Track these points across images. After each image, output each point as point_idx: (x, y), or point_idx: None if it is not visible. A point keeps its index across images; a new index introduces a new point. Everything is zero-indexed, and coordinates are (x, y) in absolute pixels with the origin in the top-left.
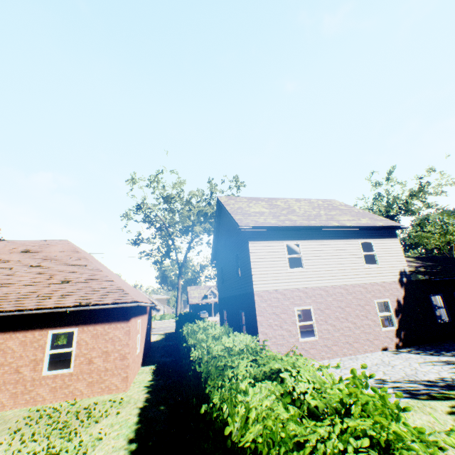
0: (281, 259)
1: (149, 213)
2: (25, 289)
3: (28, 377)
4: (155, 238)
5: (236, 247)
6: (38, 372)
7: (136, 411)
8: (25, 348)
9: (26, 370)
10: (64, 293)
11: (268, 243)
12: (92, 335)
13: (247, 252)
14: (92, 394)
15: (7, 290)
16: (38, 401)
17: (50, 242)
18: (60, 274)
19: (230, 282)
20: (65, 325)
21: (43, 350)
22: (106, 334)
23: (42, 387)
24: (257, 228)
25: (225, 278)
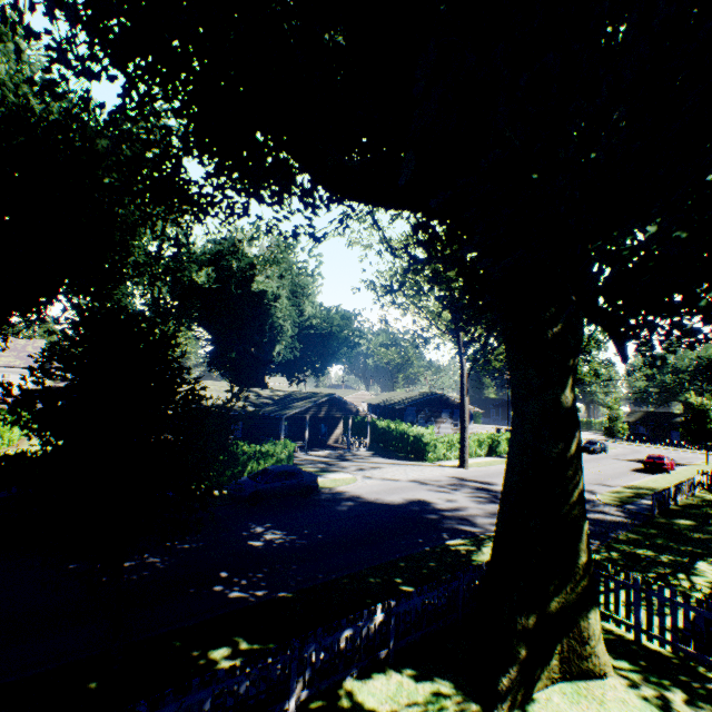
0: None
1: None
2: None
3: None
4: None
5: None
6: None
7: None
8: None
9: None
10: None
11: None
12: None
13: None
14: None
15: None
16: None
17: None
18: None
19: None
20: None
21: None
22: None
23: None
24: None
25: None
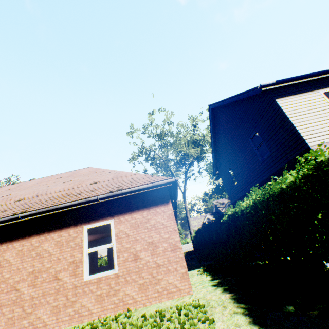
0: (326, 108)
1: (149, 153)
2: (57, 194)
3: (69, 285)
4: (157, 172)
5: (250, 129)
6: (78, 278)
7: (244, 320)
8: (61, 249)
9: (65, 275)
10: (93, 189)
11: (299, 96)
12: (130, 226)
13: (277, 113)
14: (148, 301)
15: (41, 197)
16: (84, 316)
17: (78, 170)
18: (88, 180)
19: (249, 173)
20: (98, 218)
21: (80, 249)
22: (146, 222)
23: (85, 296)
24: (281, 81)
25: (238, 175)
